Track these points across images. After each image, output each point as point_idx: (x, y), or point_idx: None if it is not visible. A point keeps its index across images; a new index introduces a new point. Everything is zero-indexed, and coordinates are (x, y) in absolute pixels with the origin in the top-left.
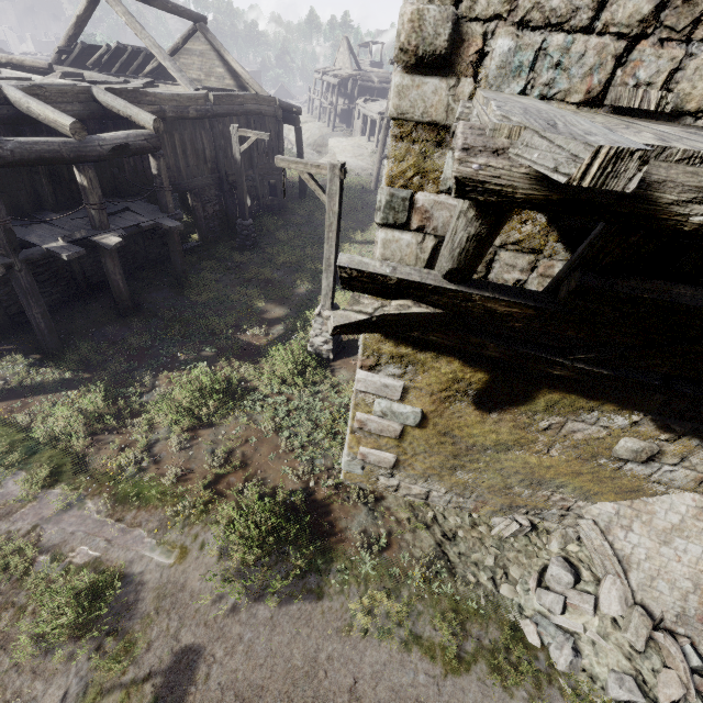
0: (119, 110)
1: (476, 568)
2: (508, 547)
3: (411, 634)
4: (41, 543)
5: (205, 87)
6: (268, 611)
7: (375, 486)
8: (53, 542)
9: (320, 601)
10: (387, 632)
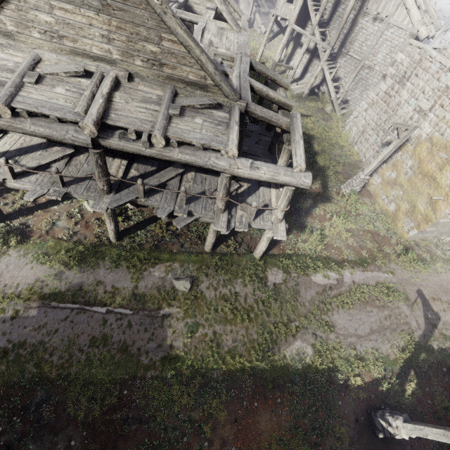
0: (268, 76)
1: (446, 251)
2: (448, 243)
3: (449, 269)
4: (361, 284)
5: (214, 11)
6: (423, 277)
7: (414, 238)
8: (364, 282)
9: (428, 270)
10: (445, 271)
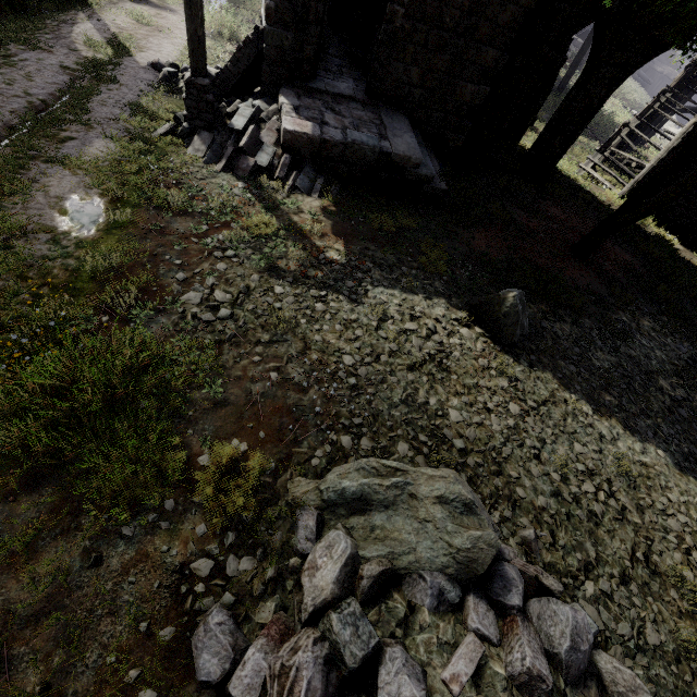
0: None
1: None
2: None
3: None
4: None
5: None
6: None
7: None
8: None
9: None
10: None
